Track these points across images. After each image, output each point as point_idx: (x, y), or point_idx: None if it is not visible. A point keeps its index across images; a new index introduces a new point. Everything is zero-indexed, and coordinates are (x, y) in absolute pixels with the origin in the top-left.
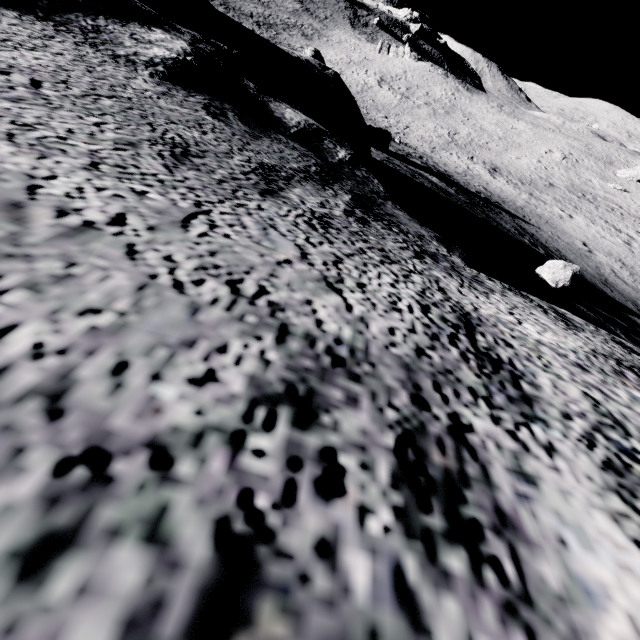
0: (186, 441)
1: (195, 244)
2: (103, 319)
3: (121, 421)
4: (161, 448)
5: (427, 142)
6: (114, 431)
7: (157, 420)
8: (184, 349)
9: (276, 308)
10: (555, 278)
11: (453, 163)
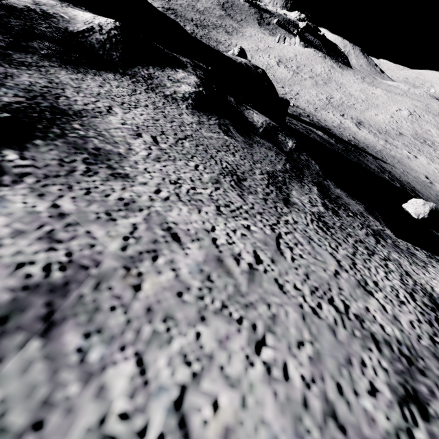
0: None
1: (296, 269)
2: (308, 349)
3: (366, 430)
4: None
5: (311, 104)
6: (369, 438)
7: (377, 427)
8: (350, 367)
9: (360, 320)
10: (417, 212)
11: (330, 119)
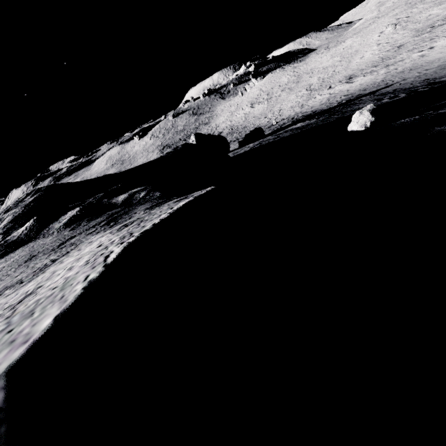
0: None
1: None
2: None
3: None
4: None
5: (296, 106)
6: None
7: None
8: None
9: None
10: (361, 124)
11: (318, 101)
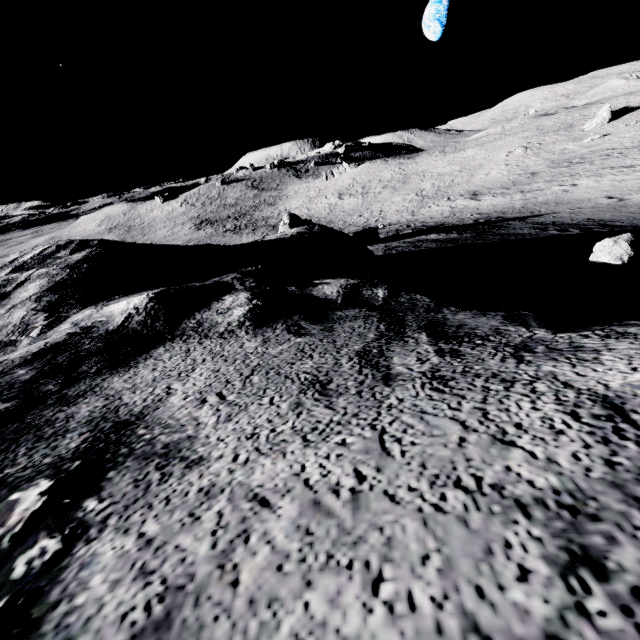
0: (560, 625)
1: (408, 465)
2: (435, 560)
3: (519, 629)
4: (554, 637)
5: (404, 211)
6: (523, 637)
7: (533, 618)
8: (491, 557)
9: (498, 488)
10: (615, 256)
11: (436, 212)
